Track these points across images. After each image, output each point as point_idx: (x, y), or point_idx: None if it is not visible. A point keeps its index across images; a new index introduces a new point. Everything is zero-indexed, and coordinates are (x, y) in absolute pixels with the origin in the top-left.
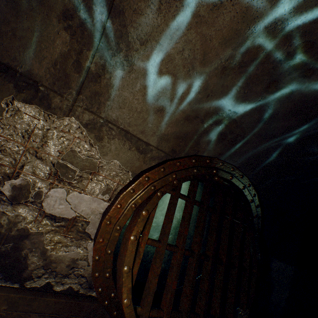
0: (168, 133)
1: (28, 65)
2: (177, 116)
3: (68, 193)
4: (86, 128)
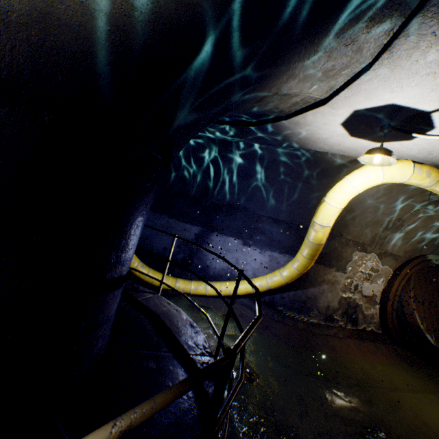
0: (408, 249)
1: (363, 240)
2: (413, 242)
3: (369, 284)
4: (376, 256)
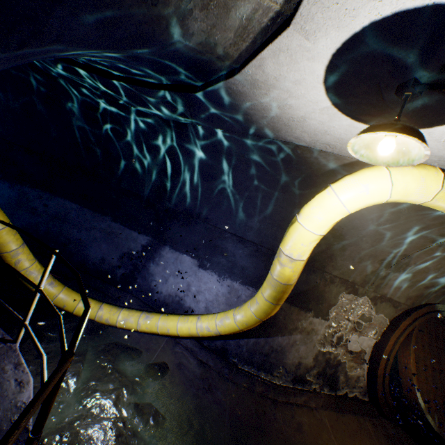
0: (411, 295)
1: (354, 278)
2: (419, 286)
3: (358, 337)
4: (370, 300)
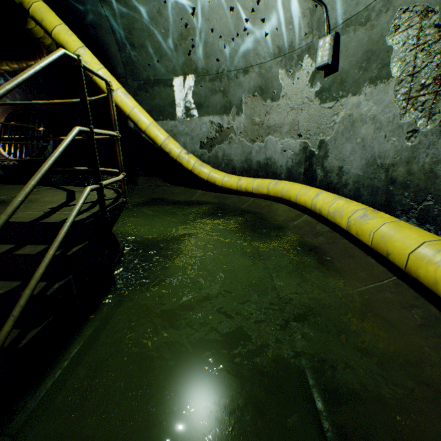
0: None
1: None
2: None
3: None
4: None
